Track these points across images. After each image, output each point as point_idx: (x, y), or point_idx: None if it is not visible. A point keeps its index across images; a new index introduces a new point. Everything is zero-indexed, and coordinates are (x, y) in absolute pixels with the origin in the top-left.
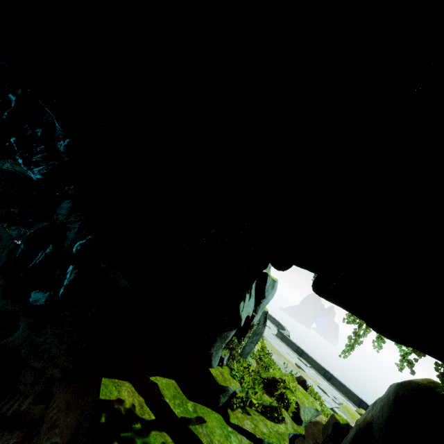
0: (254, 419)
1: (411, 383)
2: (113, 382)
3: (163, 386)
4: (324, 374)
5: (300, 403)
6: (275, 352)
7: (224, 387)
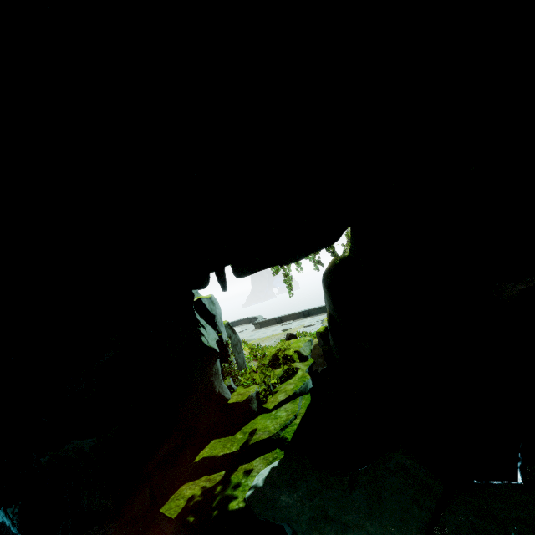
0: (282, 389)
1: (326, 272)
2: (171, 501)
3: (209, 452)
4: (304, 316)
5: (298, 348)
6: (264, 341)
7: (248, 398)
